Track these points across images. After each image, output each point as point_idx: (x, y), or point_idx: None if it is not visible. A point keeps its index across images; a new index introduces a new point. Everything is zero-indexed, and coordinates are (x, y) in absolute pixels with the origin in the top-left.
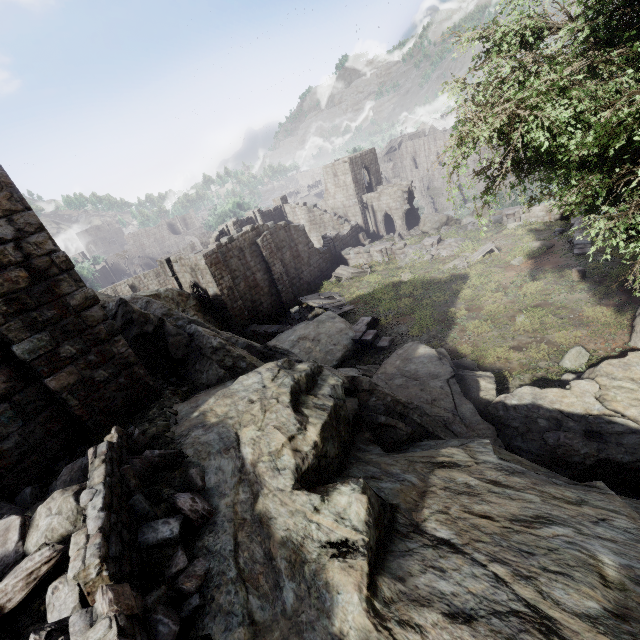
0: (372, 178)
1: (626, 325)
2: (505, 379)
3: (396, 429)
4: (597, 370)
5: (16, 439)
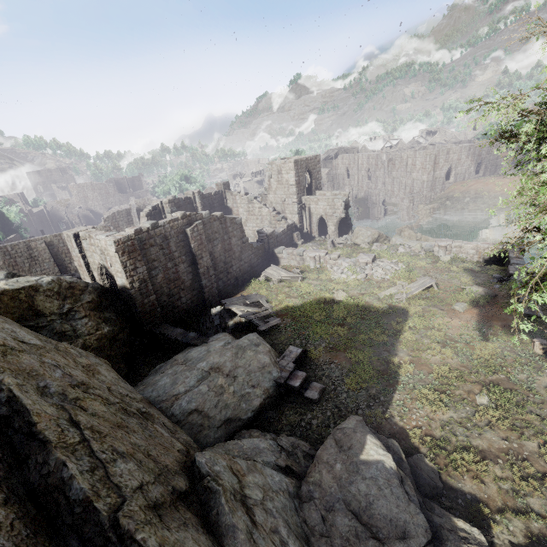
0: (313, 182)
1: None
2: (485, 520)
3: None
4: None
5: None
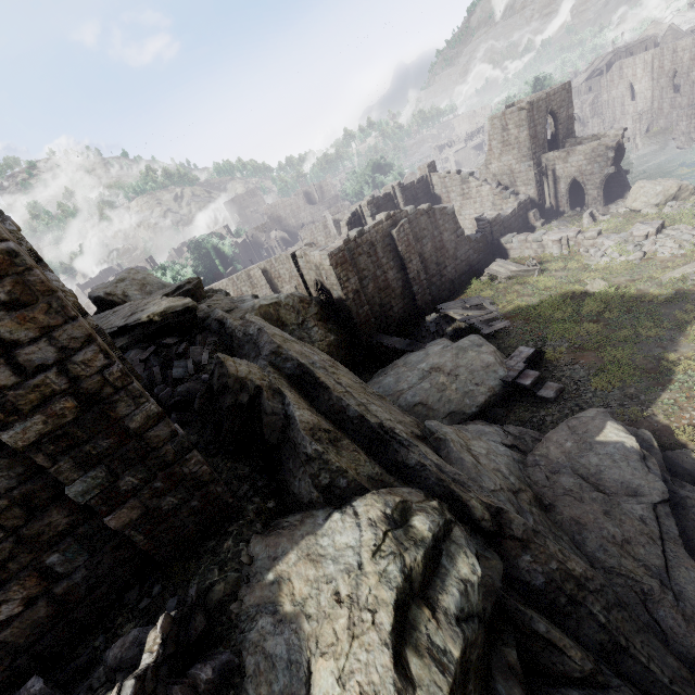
0: (559, 128)
1: None
2: None
3: (563, 655)
4: None
5: (83, 573)
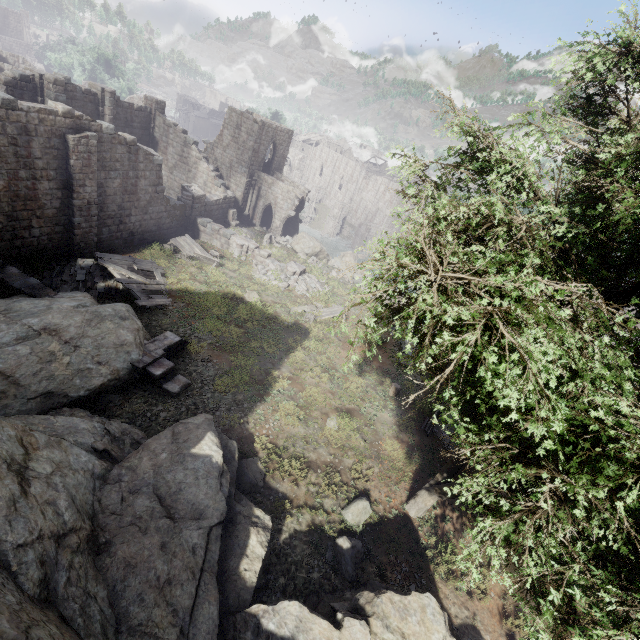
0: (275, 159)
1: (409, 477)
2: (284, 513)
3: None
4: (377, 604)
5: None
